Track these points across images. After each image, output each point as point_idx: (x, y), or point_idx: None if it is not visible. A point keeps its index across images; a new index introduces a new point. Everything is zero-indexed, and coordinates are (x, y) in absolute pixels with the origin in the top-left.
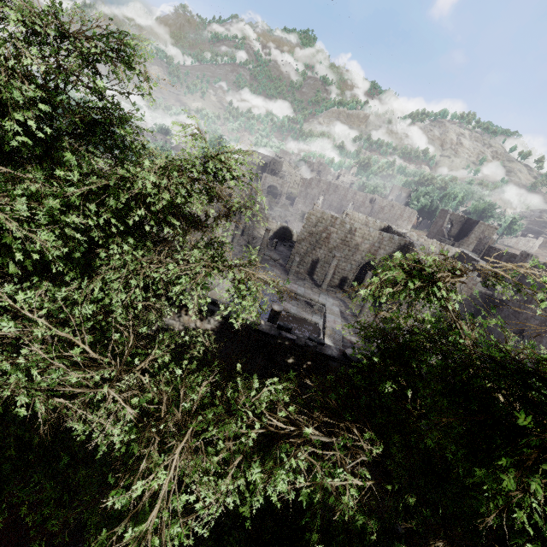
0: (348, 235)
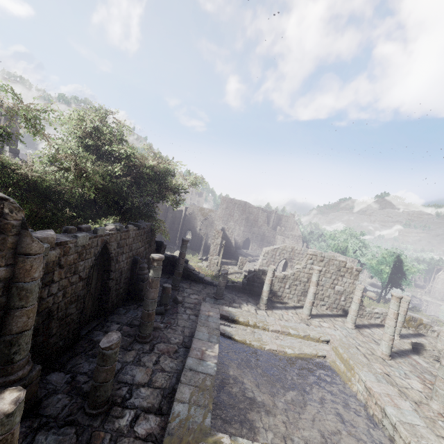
0: None
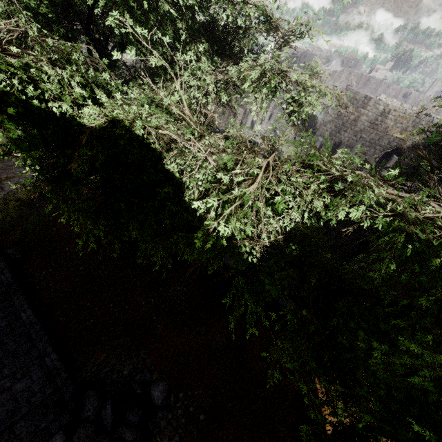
0: (379, 117)
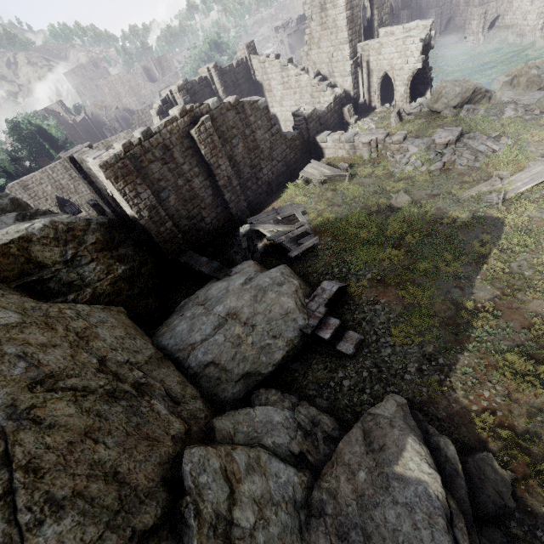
0: None
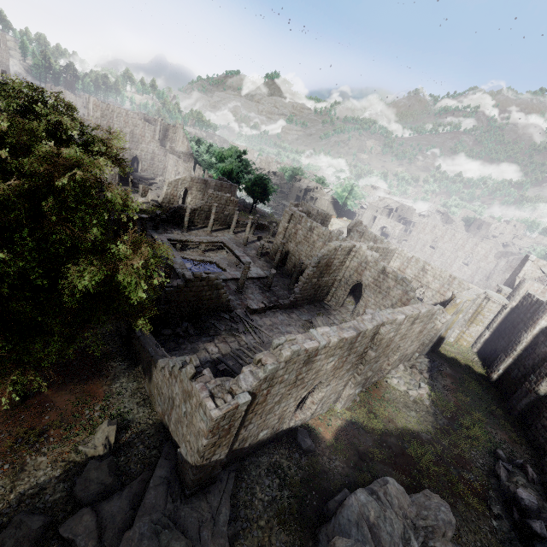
0: (309, 232)
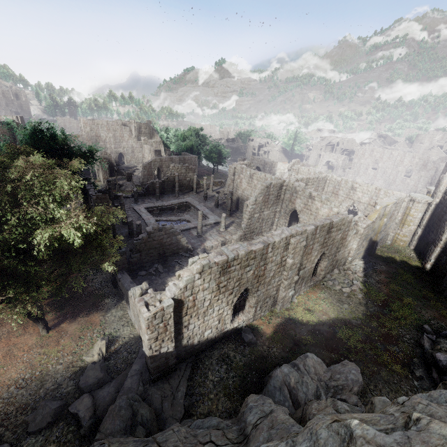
0: (250, 179)
